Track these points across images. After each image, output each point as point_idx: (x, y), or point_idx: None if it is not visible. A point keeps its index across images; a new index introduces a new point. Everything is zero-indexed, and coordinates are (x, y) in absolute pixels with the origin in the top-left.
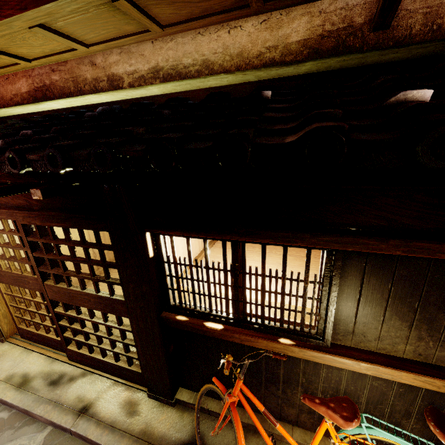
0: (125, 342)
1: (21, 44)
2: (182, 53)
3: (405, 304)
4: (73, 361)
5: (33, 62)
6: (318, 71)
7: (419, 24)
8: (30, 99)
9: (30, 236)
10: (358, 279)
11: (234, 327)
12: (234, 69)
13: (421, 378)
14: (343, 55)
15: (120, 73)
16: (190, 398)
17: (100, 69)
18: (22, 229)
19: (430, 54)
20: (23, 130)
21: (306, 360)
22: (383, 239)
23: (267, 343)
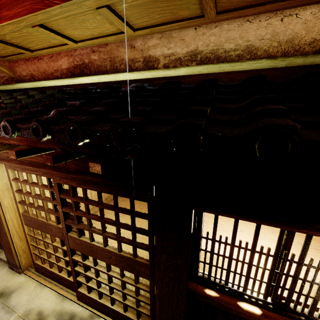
0: (139, 299)
1: (77, 26)
2: (225, 39)
3: None
4: (81, 301)
5: (79, 43)
6: None
7: None
8: (68, 74)
9: (62, 193)
10: None
11: (274, 314)
12: (280, 54)
13: None
14: None
15: (157, 55)
16: None
17: (138, 51)
18: (57, 187)
19: None
20: (65, 100)
21: None
22: None
23: None
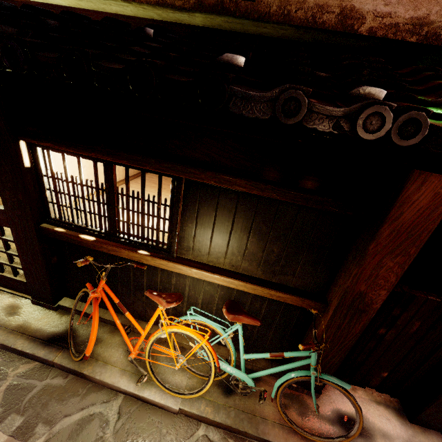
0: (8, 252)
1: None
2: None
3: (224, 227)
4: None
5: None
6: (215, 28)
7: (276, 5)
8: None
9: None
10: (195, 205)
11: (105, 240)
12: None
13: (227, 279)
14: (222, 15)
15: None
16: (72, 304)
17: None
18: None
19: (295, 38)
20: None
21: (162, 271)
22: (203, 170)
23: (128, 252)
